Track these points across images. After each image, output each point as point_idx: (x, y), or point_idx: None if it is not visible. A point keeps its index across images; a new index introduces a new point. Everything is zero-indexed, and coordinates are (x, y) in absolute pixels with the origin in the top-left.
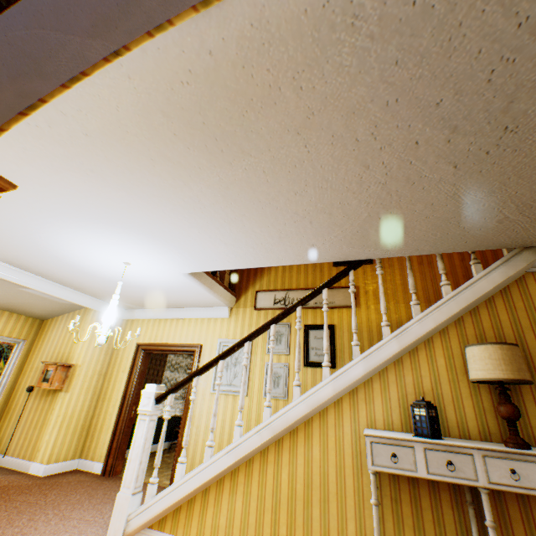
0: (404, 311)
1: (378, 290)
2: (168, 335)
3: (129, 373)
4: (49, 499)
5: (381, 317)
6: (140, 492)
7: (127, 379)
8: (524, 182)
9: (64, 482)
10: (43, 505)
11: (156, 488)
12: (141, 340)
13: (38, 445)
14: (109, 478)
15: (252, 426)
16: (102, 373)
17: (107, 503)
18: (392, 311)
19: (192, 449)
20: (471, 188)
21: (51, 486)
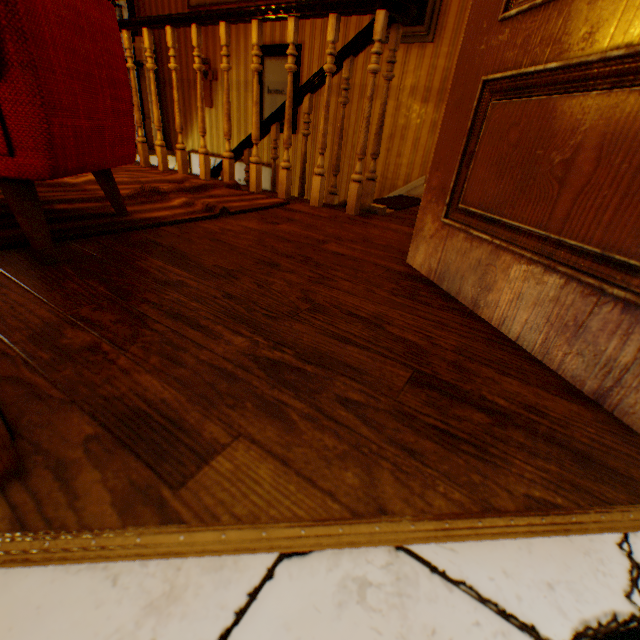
0: None
1: (296, 176)
2: None
3: None
4: None
5: None
6: None
7: None
8: None
9: None
10: None
11: None
12: None
13: None
14: None
15: None
16: None
17: None
18: None
19: None
20: None
21: None
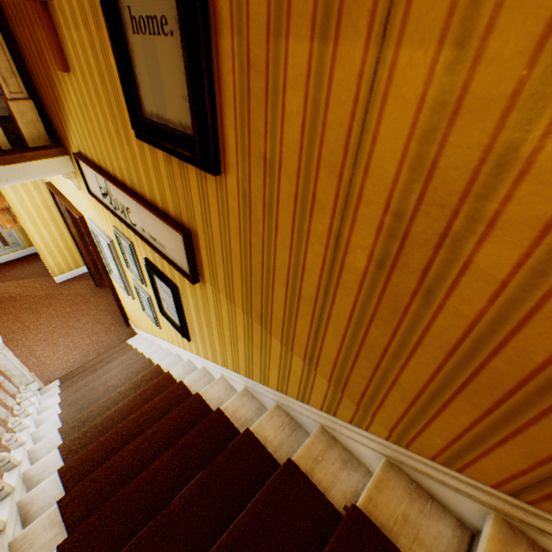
0: (277, 356)
1: (234, 273)
2: (59, 184)
3: (62, 217)
4: (39, 324)
5: (237, 331)
6: (33, 382)
7: (65, 223)
8: None
9: (64, 297)
10: (30, 332)
11: (31, 392)
12: (49, 179)
13: (45, 262)
14: (99, 293)
15: (148, 326)
16: (50, 205)
17: (69, 338)
18: (256, 338)
19: (126, 308)
20: None
21: (53, 301)
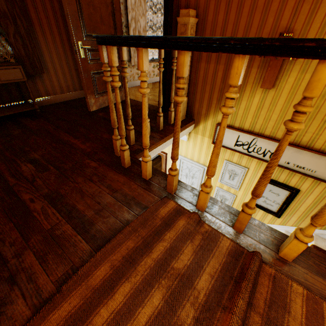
0: None
1: None
2: None
3: None
4: None
5: None
6: None
7: None
8: None
9: None
10: None
11: None
12: None
13: None
14: None
15: None
16: None
17: None
18: None
19: None
20: None
21: None
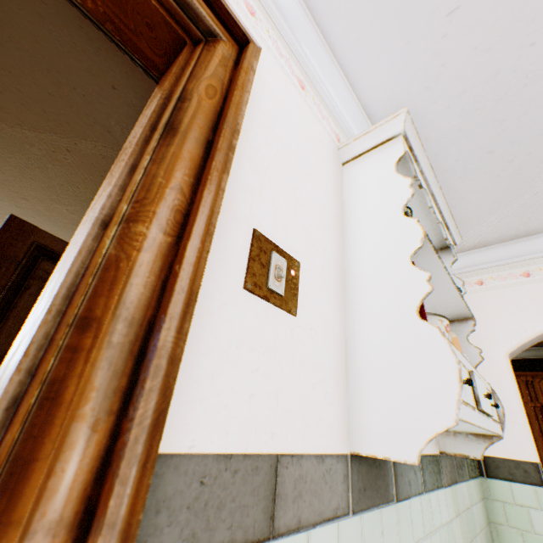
0: None
1: None
2: None
3: None
4: None
5: None
6: None
7: None
8: (21, 188)
9: None
10: None
11: None
12: None
13: None
14: None
15: None
16: None
17: None
18: None
19: None
20: (14, 199)
21: None
